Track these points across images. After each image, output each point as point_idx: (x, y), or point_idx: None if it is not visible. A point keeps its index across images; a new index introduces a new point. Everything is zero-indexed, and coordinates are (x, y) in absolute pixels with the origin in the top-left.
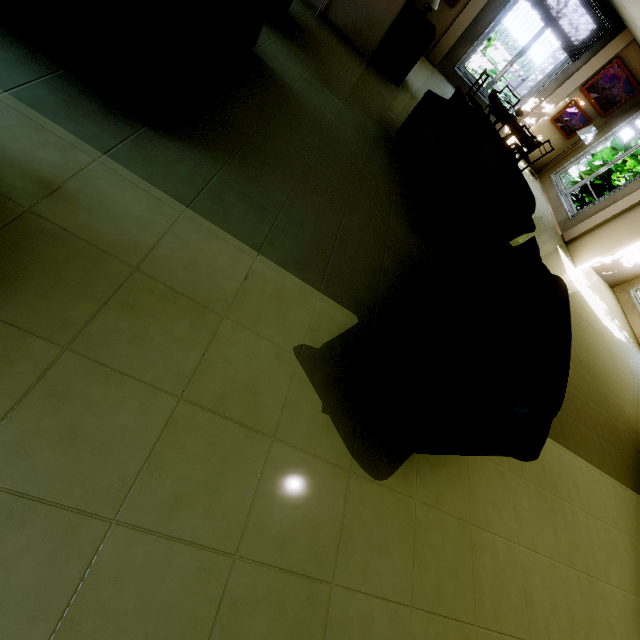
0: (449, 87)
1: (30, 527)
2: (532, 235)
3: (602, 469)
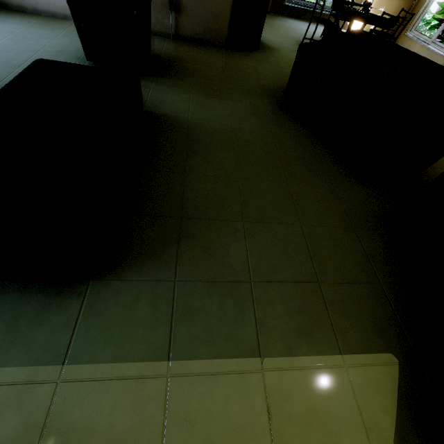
0: (288, 20)
1: None
2: None
3: None
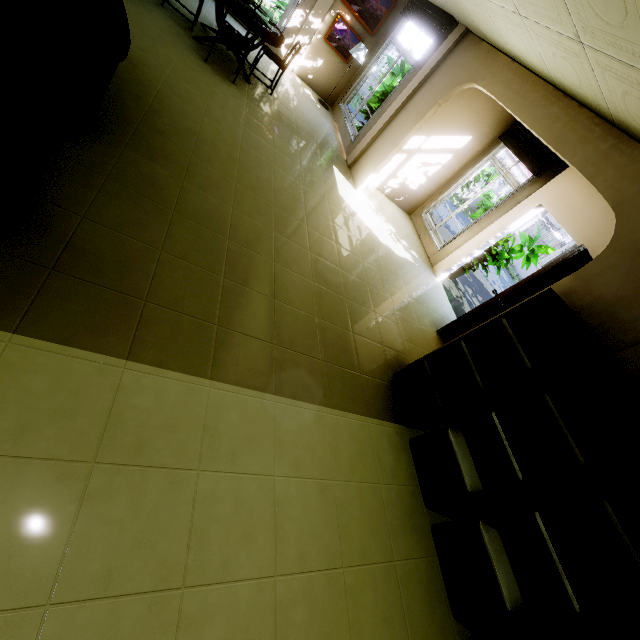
0: None
1: None
2: (288, 148)
3: (300, 397)
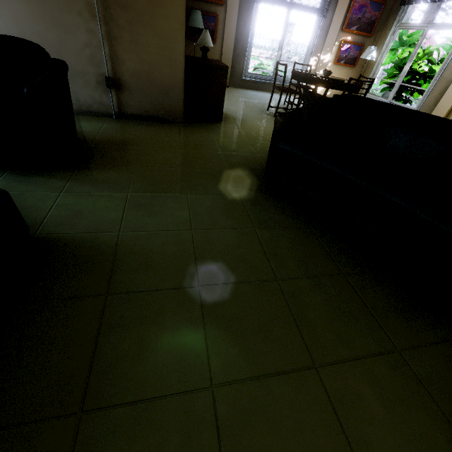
0: (248, 92)
1: None
2: None
3: None
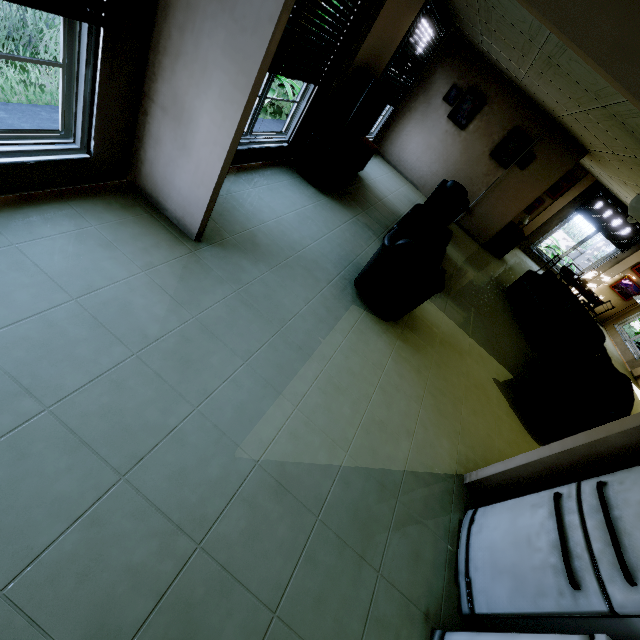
0: (526, 258)
1: (446, 398)
2: None
3: None
